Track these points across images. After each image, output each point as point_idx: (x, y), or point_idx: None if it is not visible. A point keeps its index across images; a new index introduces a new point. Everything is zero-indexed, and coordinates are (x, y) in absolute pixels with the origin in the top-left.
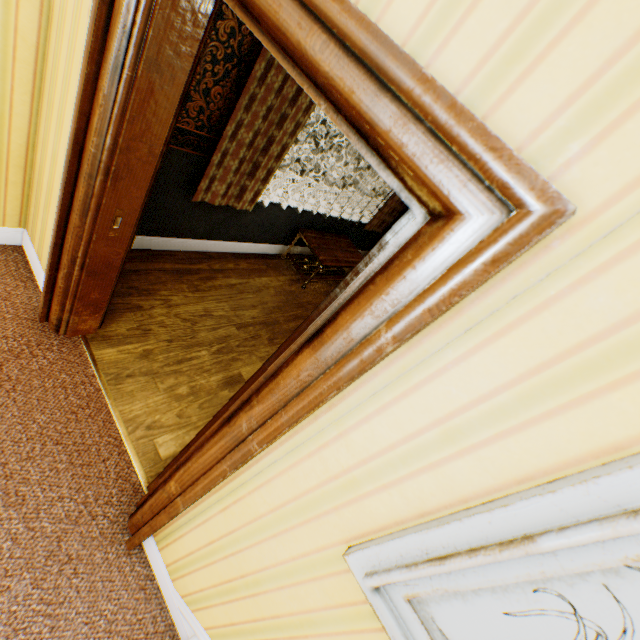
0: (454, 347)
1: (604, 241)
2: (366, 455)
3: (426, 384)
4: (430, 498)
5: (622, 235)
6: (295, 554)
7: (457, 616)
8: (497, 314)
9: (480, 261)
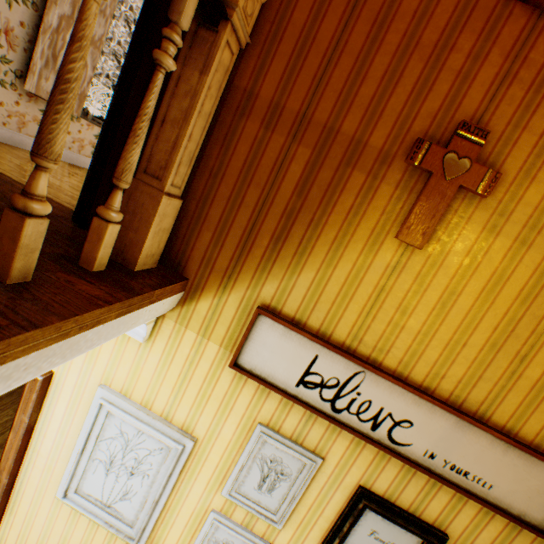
0: (51, 409)
1: (62, 376)
2: (48, 455)
3: (51, 422)
4: (68, 455)
5: (64, 374)
6: (47, 514)
7: (88, 485)
8: (55, 397)
9: (35, 392)
